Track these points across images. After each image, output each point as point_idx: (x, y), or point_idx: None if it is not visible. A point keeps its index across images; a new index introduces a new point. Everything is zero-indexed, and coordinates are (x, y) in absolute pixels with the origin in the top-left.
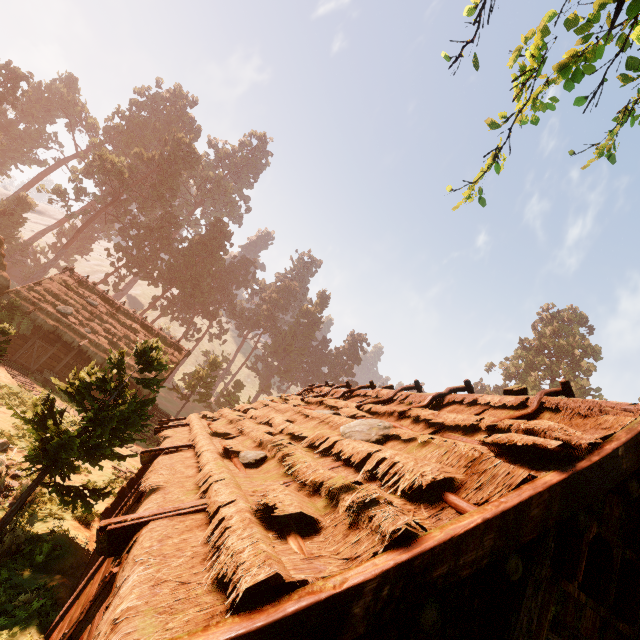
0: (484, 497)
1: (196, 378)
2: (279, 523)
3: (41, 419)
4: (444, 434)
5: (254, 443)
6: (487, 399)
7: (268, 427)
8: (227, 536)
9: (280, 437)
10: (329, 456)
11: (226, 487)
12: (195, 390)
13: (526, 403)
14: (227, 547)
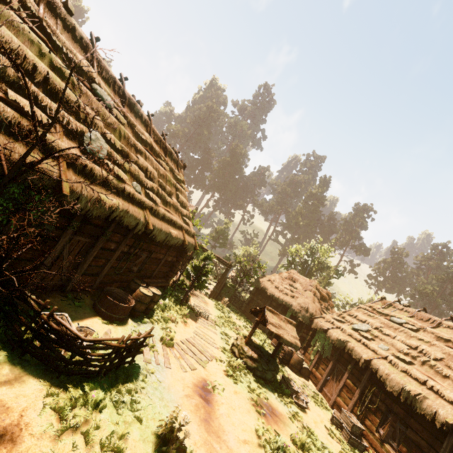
0: None
1: (216, 233)
2: None
3: None
4: None
5: None
6: None
7: None
8: None
9: None
10: None
11: None
12: (217, 241)
13: None
14: None
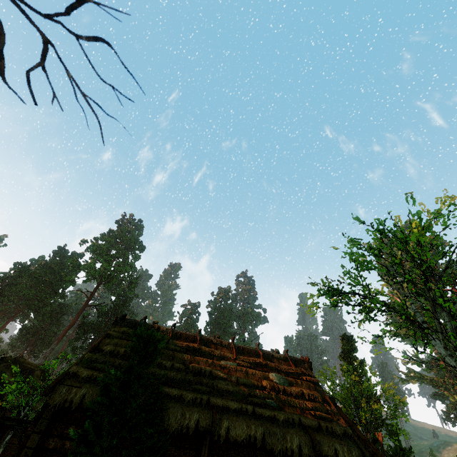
0: (323, 397)
1: None
2: (328, 420)
3: (108, 451)
4: (293, 376)
5: (245, 394)
6: (276, 355)
7: (229, 381)
8: (335, 428)
9: (242, 386)
10: (283, 393)
11: (307, 419)
12: None
13: (287, 359)
14: (338, 429)
